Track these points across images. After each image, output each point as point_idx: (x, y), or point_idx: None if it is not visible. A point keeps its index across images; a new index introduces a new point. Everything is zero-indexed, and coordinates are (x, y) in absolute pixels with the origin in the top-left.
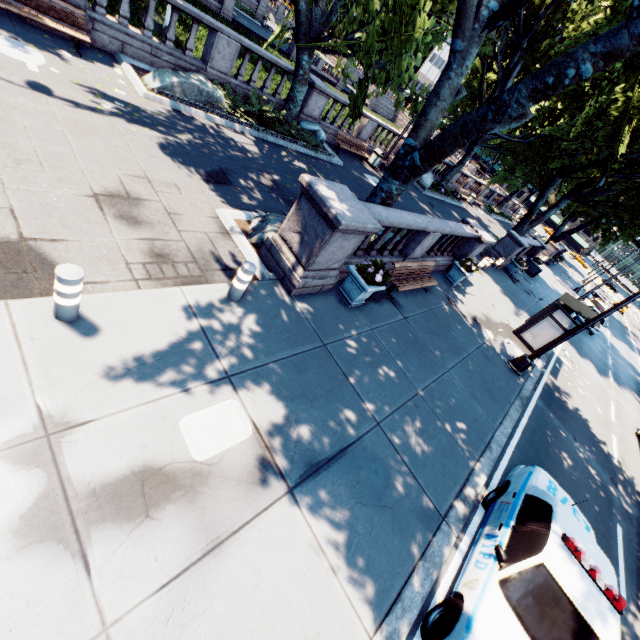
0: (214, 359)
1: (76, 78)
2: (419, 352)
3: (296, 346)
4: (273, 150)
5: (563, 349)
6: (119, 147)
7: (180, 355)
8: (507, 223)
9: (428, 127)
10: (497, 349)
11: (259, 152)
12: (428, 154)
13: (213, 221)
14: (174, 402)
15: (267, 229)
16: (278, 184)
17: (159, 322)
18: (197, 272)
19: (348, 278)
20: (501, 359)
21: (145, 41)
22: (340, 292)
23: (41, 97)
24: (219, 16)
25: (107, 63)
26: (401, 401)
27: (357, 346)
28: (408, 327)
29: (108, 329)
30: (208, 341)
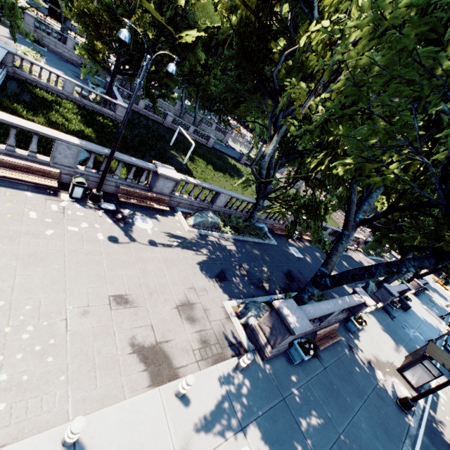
0: (235, 416)
1: (163, 230)
2: (336, 398)
3: (270, 401)
4: (242, 245)
5: (438, 381)
6: (182, 270)
7: (221, 414)
8: (380, 260)
9: (332, 264)
10: (387, 388)
11: (236, 250)
12: (334, 282)
13: (222, 310)
14: (222, 449)
15: (249, 316)
16: (247, 271)
17: (211, 392)
18: (220, 350)
19: (292, 347)
20: (391, 398)
21: (188, 200)
22: (287, 353)
23: (154, 249)
24: (206, 146)
25: (172, 214)
26: (330, 443)
27: (301, 397)
28: (327, 376)
29: (193, 400)
30: (231, 403)
